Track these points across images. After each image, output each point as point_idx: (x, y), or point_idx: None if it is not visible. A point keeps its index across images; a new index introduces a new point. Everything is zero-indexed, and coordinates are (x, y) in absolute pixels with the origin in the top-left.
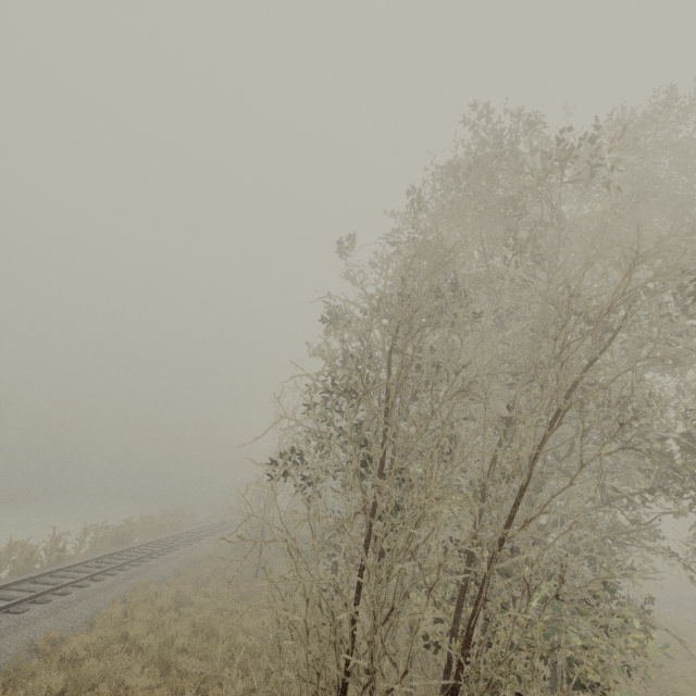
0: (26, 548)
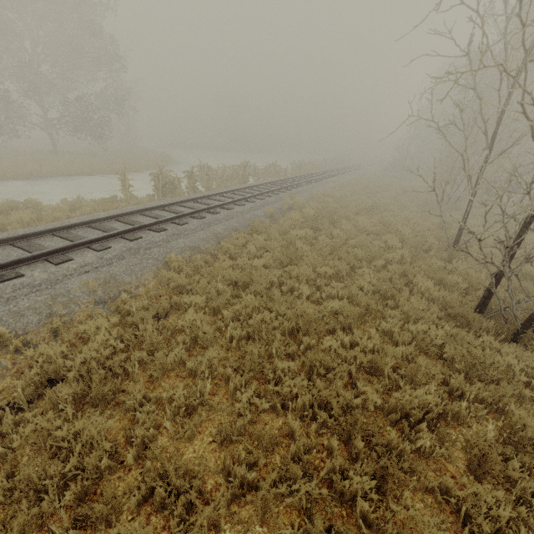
0: (318, 163)
